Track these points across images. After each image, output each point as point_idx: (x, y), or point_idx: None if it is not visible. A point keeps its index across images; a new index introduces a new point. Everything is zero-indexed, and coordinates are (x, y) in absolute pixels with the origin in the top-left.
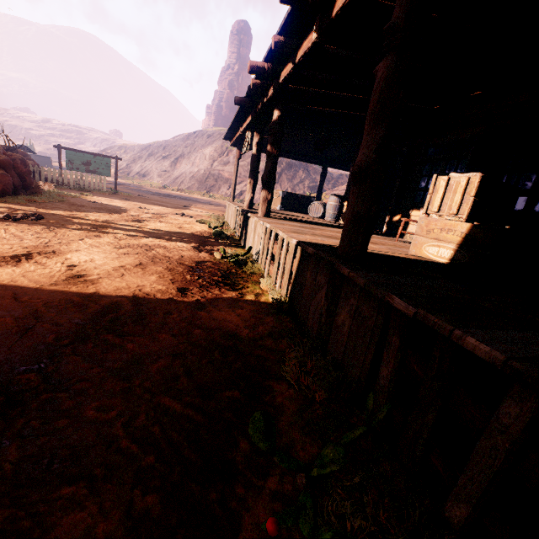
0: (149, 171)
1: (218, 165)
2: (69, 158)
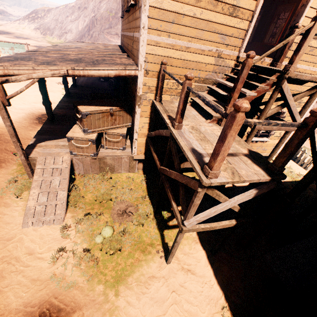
0: (62, 32)
1: (103, 29)
2: (1, 46)
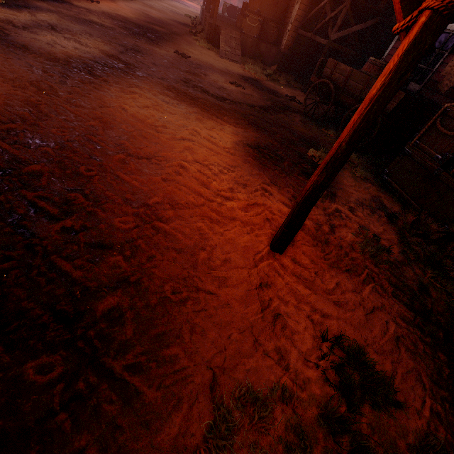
0: None
1: None
2: None
